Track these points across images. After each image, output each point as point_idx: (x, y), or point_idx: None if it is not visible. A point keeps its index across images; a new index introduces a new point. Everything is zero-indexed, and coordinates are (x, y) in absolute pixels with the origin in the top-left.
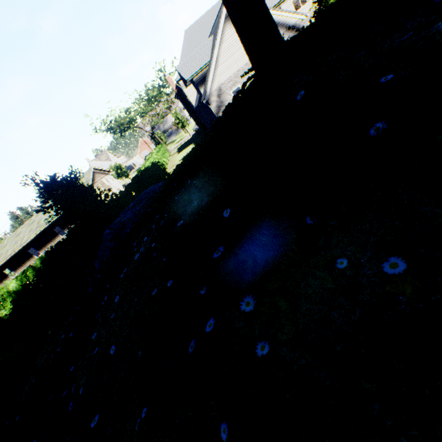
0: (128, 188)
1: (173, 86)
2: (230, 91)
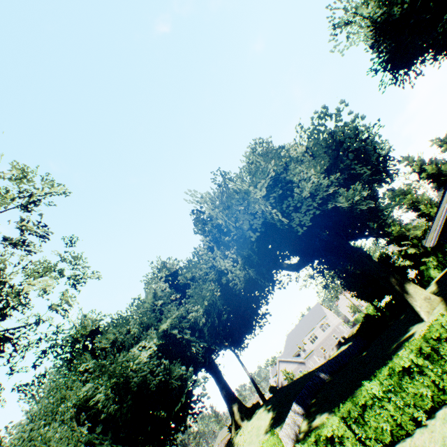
0: None
1: None
2: (285, 383)
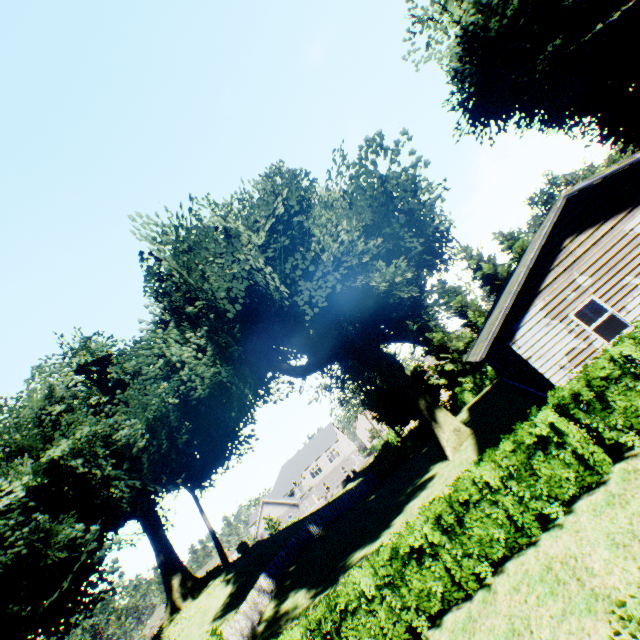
0: None
1: None
2: (267, 533)
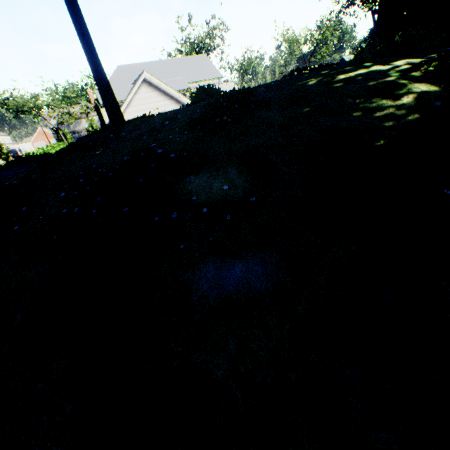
0: (10, 164)
1: (92, 100)
2: None
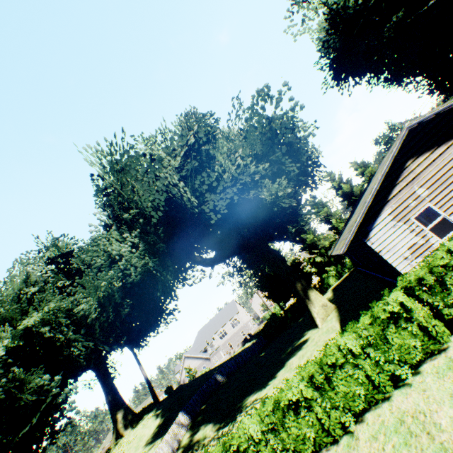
0: None
1: None
2: (187, 379)
